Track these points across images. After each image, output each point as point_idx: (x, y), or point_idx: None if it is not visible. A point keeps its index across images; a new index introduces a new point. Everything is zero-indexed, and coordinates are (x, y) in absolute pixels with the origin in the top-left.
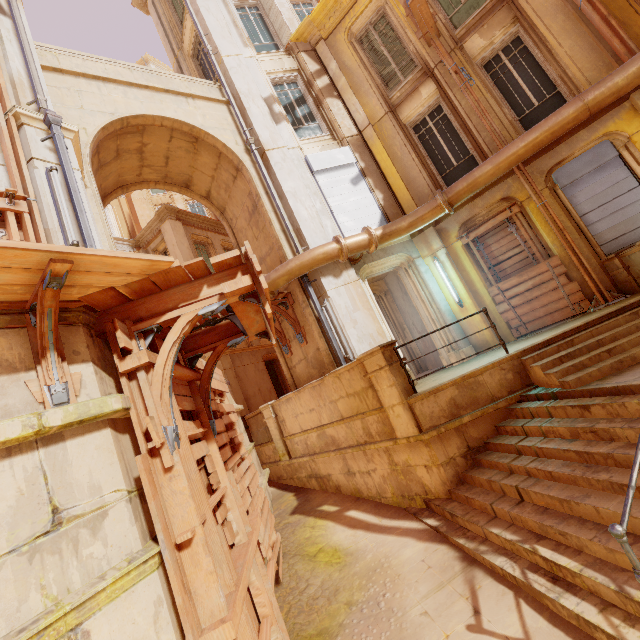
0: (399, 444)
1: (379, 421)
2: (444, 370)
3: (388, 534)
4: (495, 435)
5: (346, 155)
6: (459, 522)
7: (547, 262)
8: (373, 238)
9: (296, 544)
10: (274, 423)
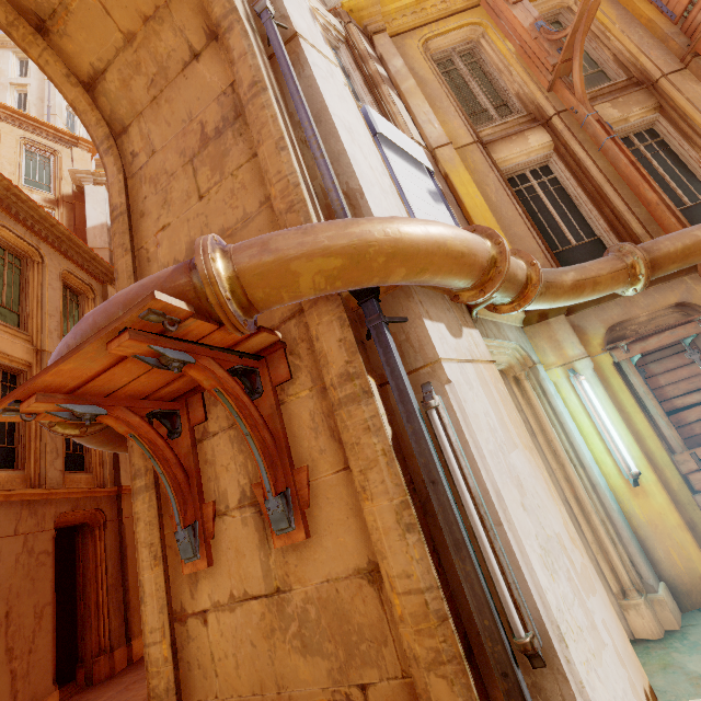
0: None
1: None
2: (643, 658)
3: None
4: None
5: (422, 154)
6: None
7: None
8: (538, 273)
9: None
10: None
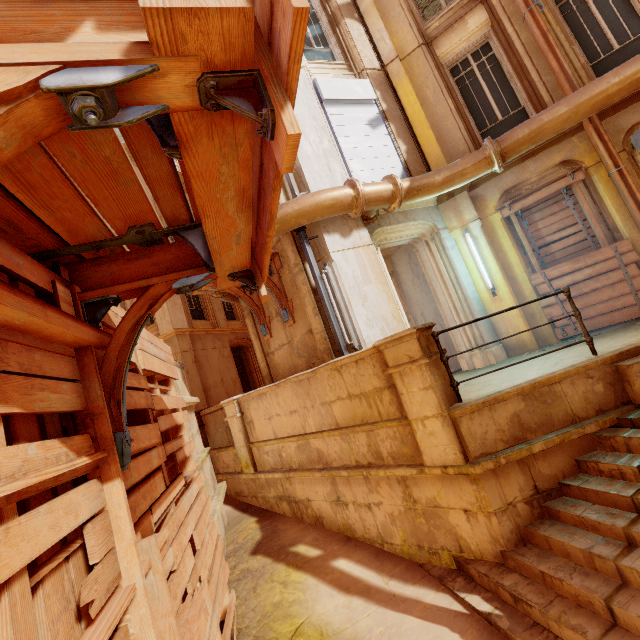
0: (427, 475)
1: (396, 437)
2: (466, 373)
3: (404, 612)
4: (575, 473)
5: (365, 89)
6: (532, 615)
7: (614, 246)
8: (398, 189)
9: (259, 614)
10: (238, 424)
